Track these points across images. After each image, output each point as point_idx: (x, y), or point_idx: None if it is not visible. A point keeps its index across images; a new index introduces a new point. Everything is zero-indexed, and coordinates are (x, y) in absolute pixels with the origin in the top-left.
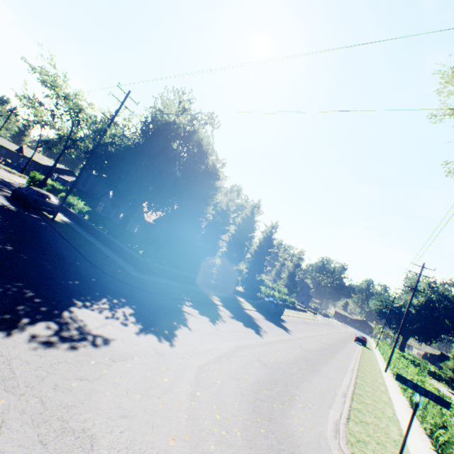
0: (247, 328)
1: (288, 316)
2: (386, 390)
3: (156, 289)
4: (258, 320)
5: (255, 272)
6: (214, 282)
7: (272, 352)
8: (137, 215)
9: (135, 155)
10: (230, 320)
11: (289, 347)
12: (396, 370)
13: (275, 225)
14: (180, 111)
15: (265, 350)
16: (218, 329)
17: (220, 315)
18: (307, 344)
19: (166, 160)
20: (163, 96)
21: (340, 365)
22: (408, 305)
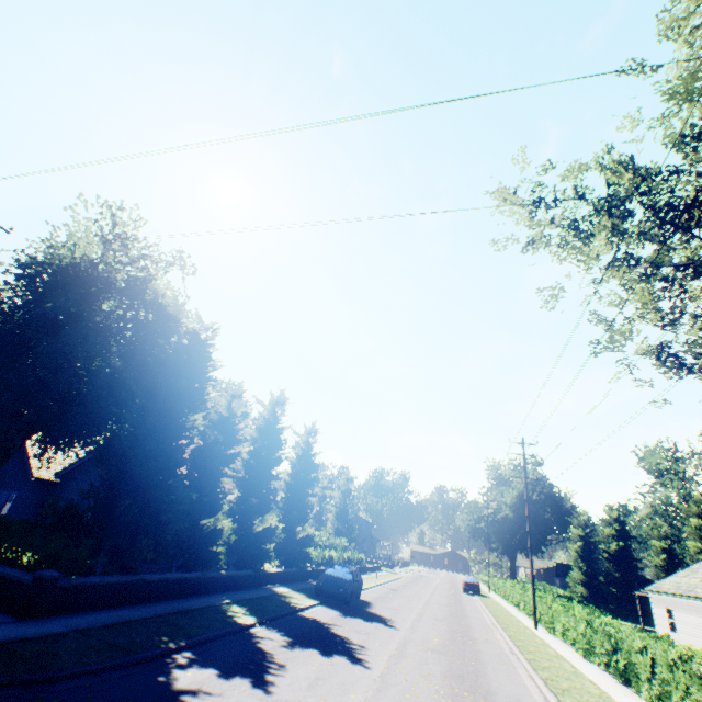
0: (331, 657)
1: (366, 588)
2: (574, 666)
3: (83, 657)
4: (336, 625)
5: (294, 523)
6: (225, 573)
7: (410, 698)
8: (10, 471)
9: (2, 330)
10: (293, 656)
11: (419, 663)
12: (549, 618)
13: (313, 430)
14: (116, 240)
15: (397, 701)
16: (284, 701)
17: (266, 653)
18: (430, 635)
19: (88, 333)
20: (74, 211)
21: (496, 653)
22: (526, 504)
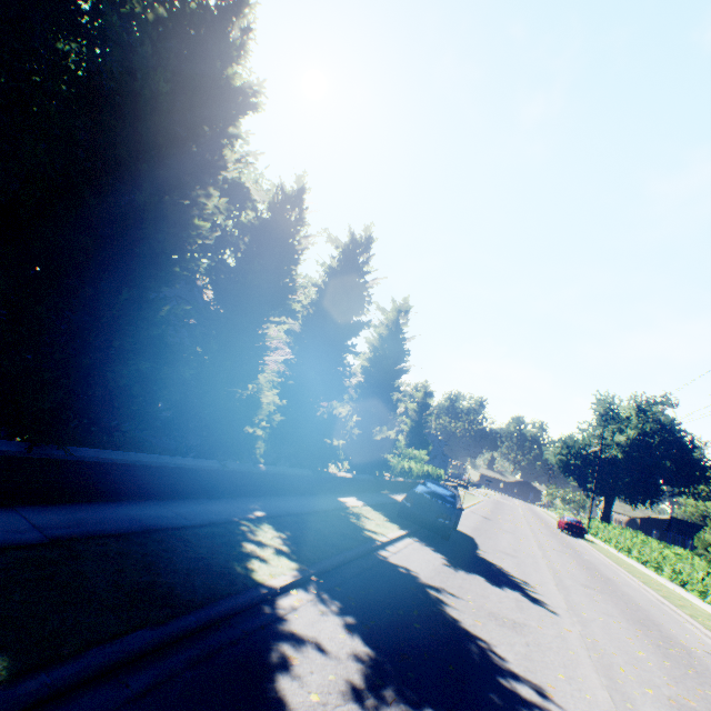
0: None
1: None
2: None
3: None
4: (451, 597)
5: (371, 421)
6: (263, 468)
7: None
8: None
9: None
10: None
11: None
12: None
13: (403, 308)
14: None
15: None
16: None
17: None
18: (621, 639)
19: None
20: None
21: None
22: None
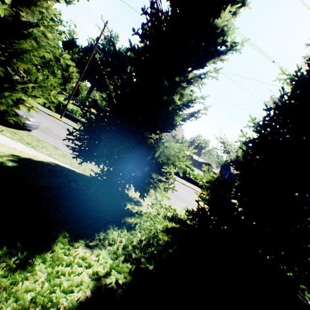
0: None
1: None
2: None
3: None
4: None
5: None
6: None
7: None
8: None
9: None
10: None
11: None
12: None
13: None
14: None
15: None
16: None
17: None
18: None
19: None
20: None
21: None
22: None
